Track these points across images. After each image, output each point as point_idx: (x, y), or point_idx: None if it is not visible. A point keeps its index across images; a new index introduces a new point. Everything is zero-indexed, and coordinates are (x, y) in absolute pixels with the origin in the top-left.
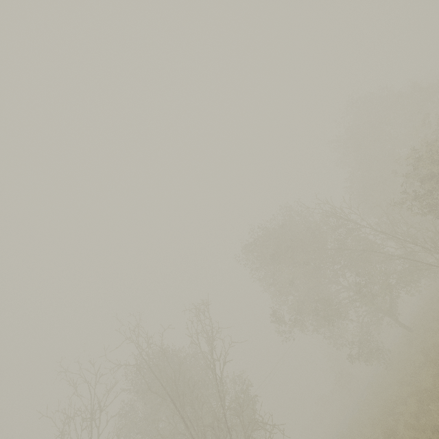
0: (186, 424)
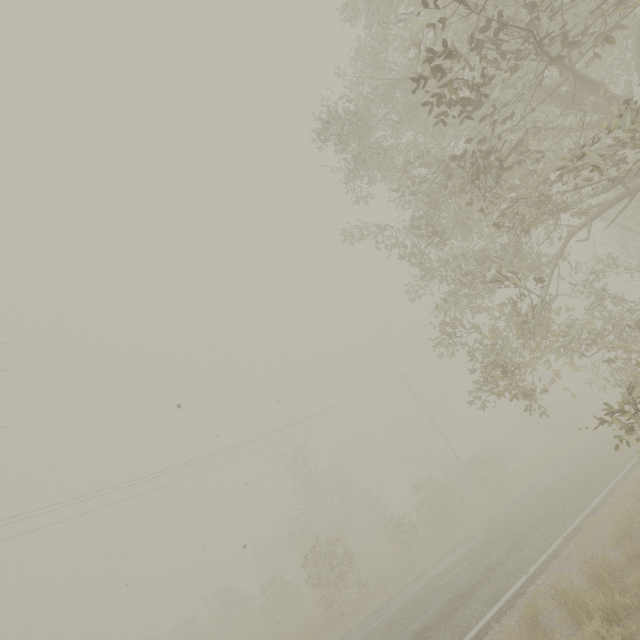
0: None
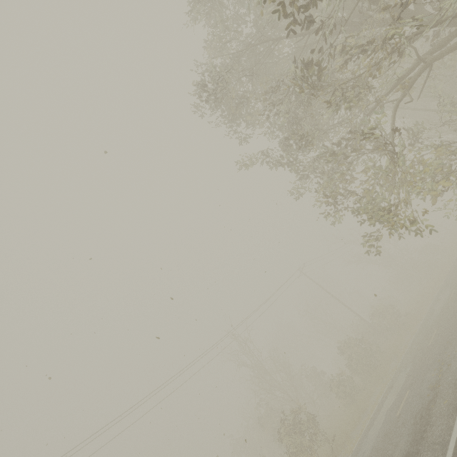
0: None
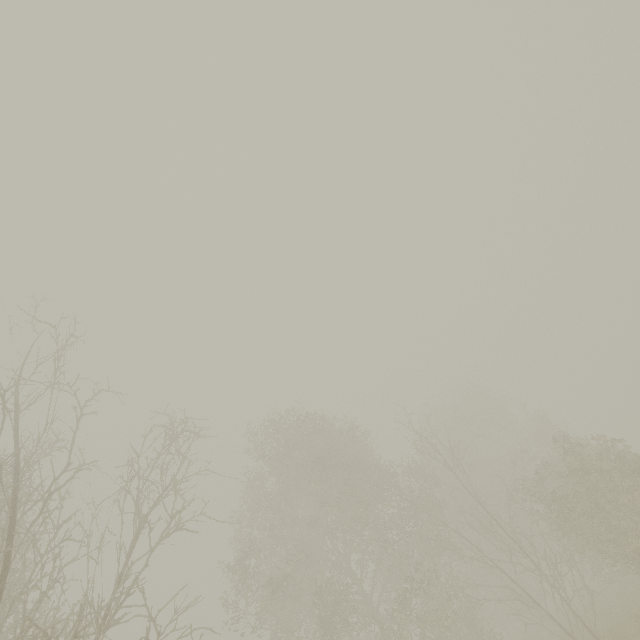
0: (3, 587)
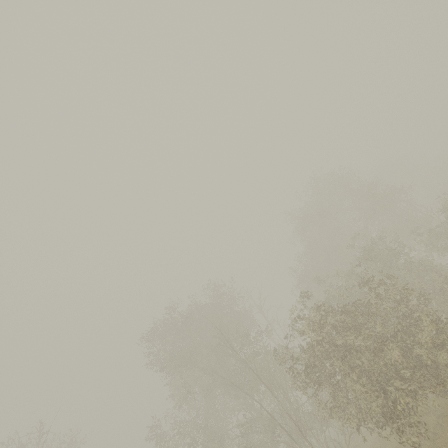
0: None
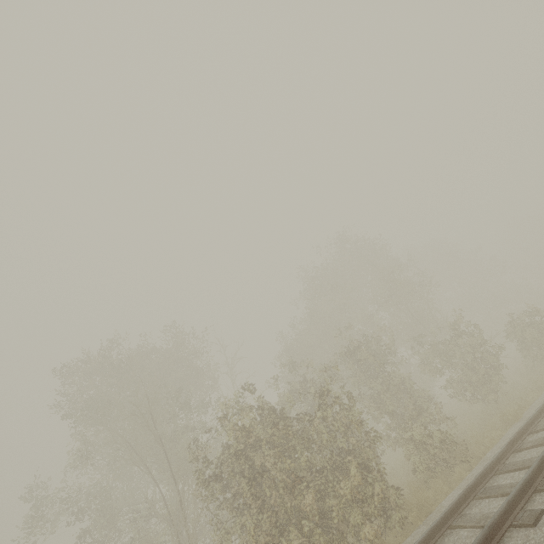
0: None
